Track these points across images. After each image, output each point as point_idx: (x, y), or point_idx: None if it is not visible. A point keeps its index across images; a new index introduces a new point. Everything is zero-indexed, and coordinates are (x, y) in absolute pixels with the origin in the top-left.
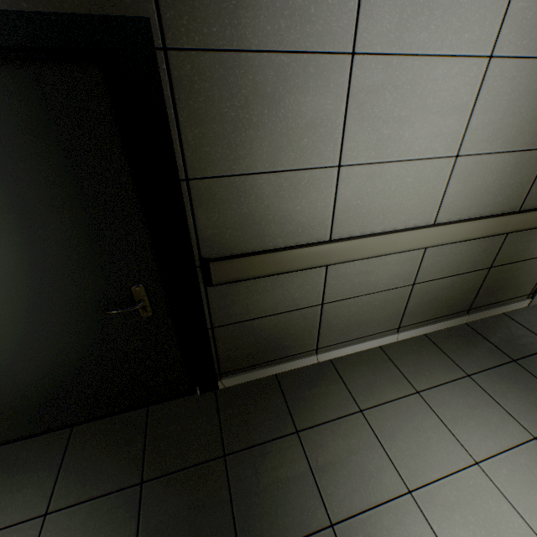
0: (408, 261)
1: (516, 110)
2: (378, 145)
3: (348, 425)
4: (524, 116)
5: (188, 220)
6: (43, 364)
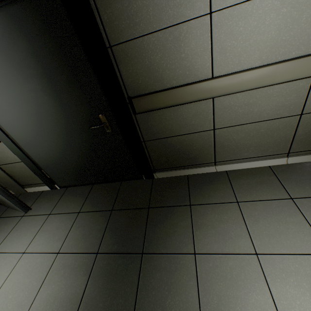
0: (292, 92)
1: None
2: None
3: (224, 208)
4: None
5: (116, 73)
6: (75, 153)
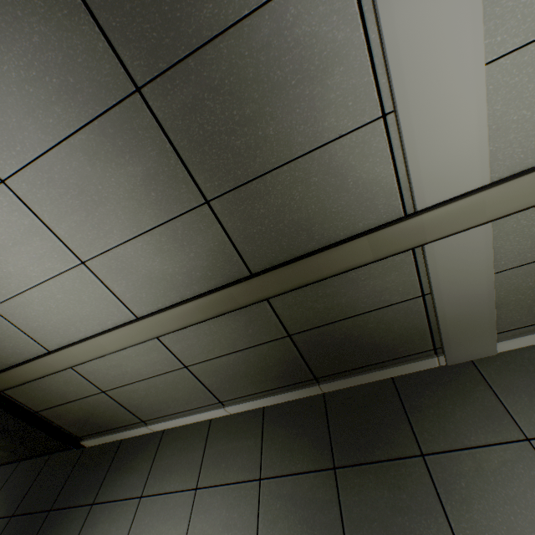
0: (151, 350)
1: (97, 198)
2: (1, 285)
3: (122, 510)
4: (116, 196)
5: None
6: None
